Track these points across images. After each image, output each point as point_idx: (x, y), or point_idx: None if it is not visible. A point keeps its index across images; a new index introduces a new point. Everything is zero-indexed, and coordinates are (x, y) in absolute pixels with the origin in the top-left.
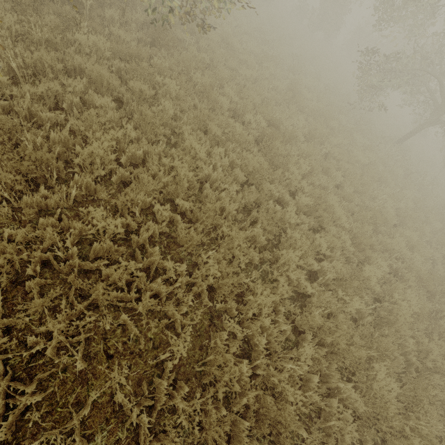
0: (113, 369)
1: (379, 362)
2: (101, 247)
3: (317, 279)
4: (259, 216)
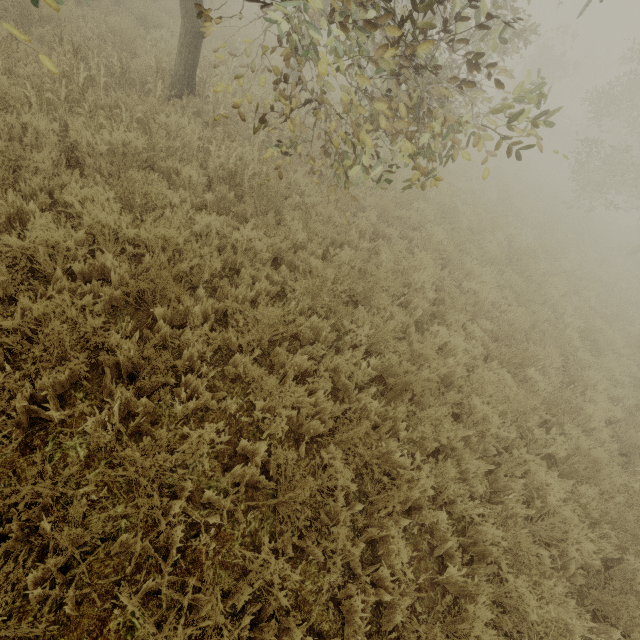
0: (501, 463)
1: None
2: (457, 360)
3: None
4: (545, 338)
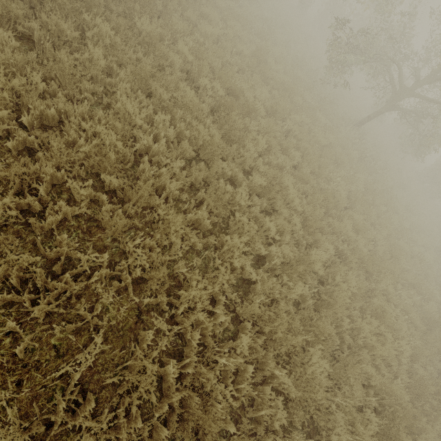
0: None
1: (315, 345)
2: None
3: (265, 264)
4: (205, 197)
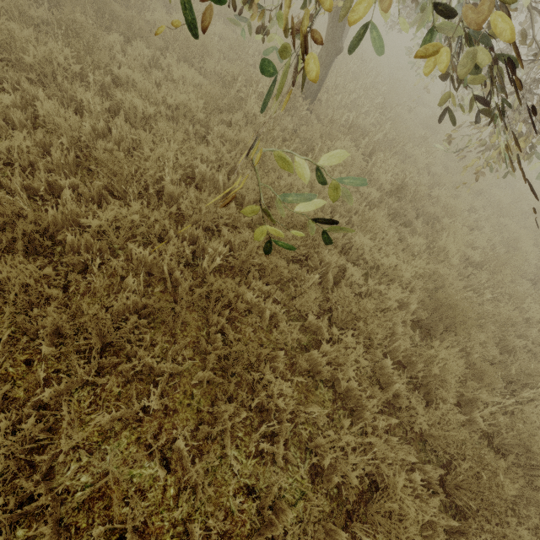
0: None
1: None
2: None
3: None
4: None
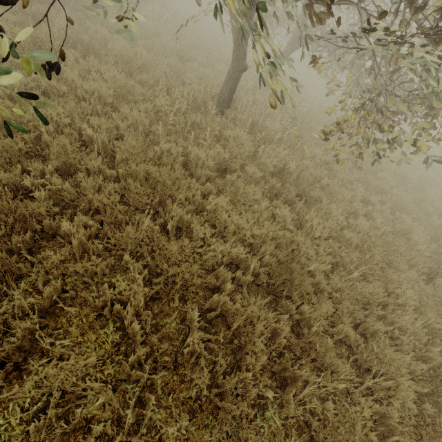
0: None
1: None
2: None
3: None
4: None
